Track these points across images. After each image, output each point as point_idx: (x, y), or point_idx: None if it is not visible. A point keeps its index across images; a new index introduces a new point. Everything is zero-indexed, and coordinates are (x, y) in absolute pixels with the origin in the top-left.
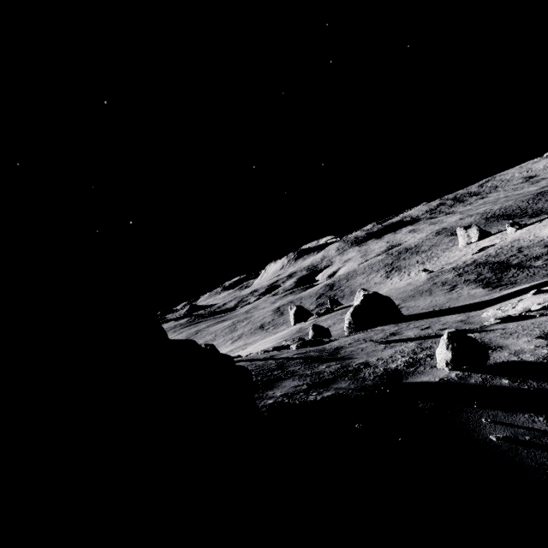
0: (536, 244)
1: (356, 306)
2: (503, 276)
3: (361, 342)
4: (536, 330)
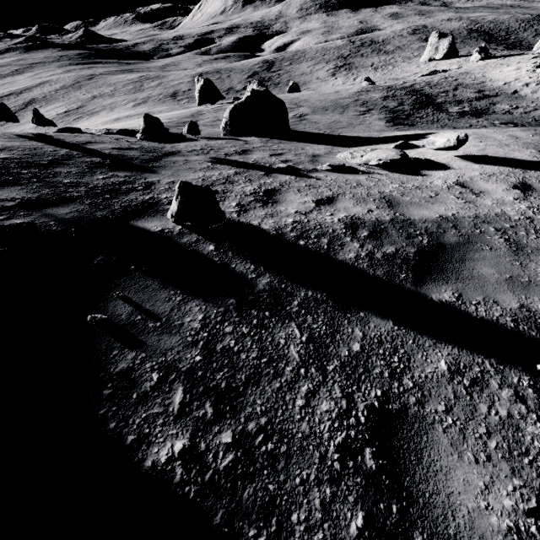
0: (475, 85)
1: (238, 104)
2: (414, 114)
3: (203, 152)
4: (332, 191)
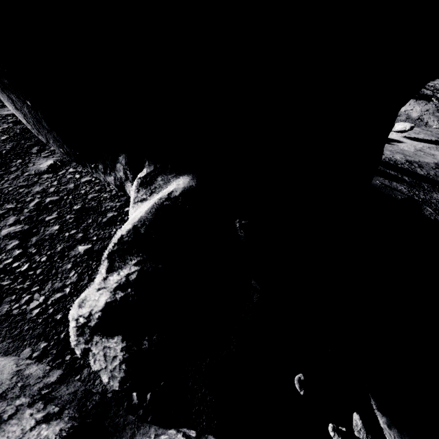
0: None
1: None
2: None
3: None
4: None
